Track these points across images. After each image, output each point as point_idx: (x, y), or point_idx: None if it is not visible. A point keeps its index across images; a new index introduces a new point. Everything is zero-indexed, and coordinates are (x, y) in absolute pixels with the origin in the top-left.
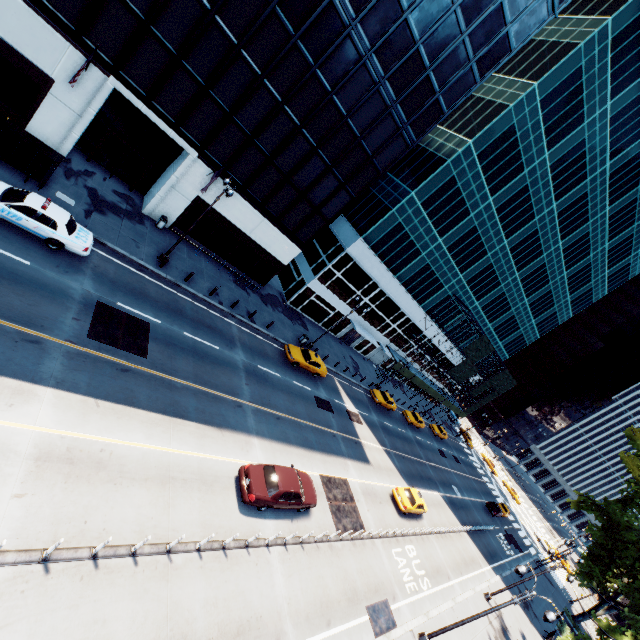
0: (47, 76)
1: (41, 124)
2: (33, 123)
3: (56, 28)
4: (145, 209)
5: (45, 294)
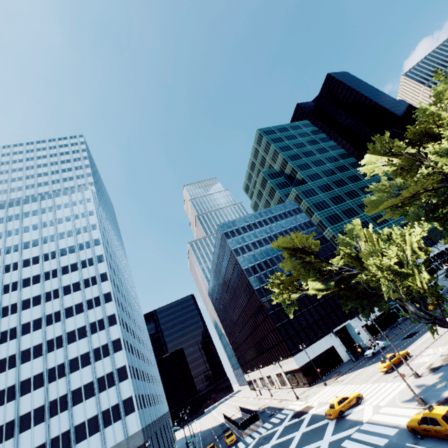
0: (332, 346)
1: (342, 356)
2: (342, 358)
3: (323, 337)
4: (366, 344)
5: (398, 344)
